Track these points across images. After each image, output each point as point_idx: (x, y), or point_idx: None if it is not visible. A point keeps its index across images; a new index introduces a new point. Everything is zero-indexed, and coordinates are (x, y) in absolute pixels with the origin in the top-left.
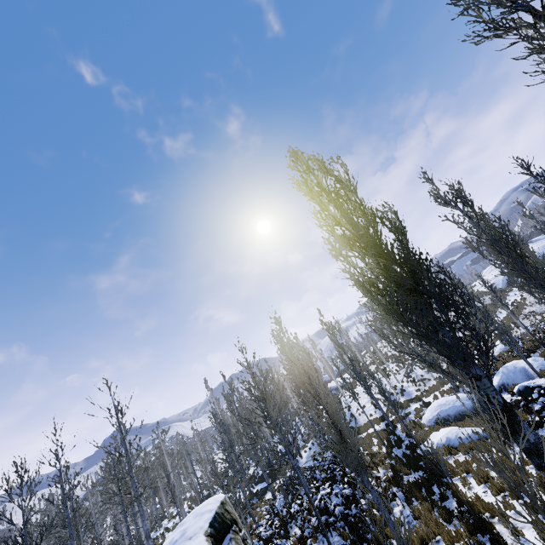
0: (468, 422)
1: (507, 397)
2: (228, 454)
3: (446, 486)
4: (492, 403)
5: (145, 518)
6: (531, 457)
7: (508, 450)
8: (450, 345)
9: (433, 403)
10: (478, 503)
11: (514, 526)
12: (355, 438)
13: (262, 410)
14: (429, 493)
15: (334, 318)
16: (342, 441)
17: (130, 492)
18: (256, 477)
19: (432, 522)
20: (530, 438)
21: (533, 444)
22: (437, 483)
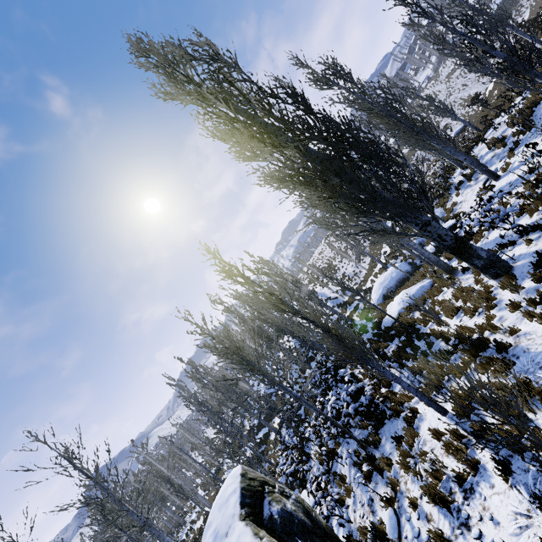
0: (410, 283)
1: (428, 249)
2: (220, 425)
3: (426, 336)
4: (446, 240)
5: (163, 536)
6: (488, 271)
7: (456, 282)
8: (394, 204)
9: (374, 285)
10: (463, 331)
11: (511, 328)
12: (351, 331)
13: (240, 362)
14: (415, 349)
15: (261, 258)
16: (340, 342)
17: (133, 525)
18: (254, 428)
19: (435, 368)
20: (483, 255)
21: (487, 259)
22: (417, 338)
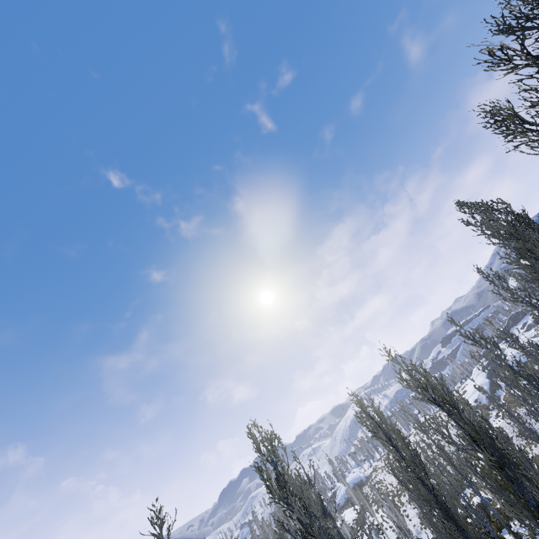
0: None
1: None
2: None
3: None
4: None
5: None
6: None
7: None
8: None
9: None
10: None
11: None
12: None
13: None
14: None
15: (327, 454)
16: None
17: None
18: None
19: None
20: None
21: None
22: None
